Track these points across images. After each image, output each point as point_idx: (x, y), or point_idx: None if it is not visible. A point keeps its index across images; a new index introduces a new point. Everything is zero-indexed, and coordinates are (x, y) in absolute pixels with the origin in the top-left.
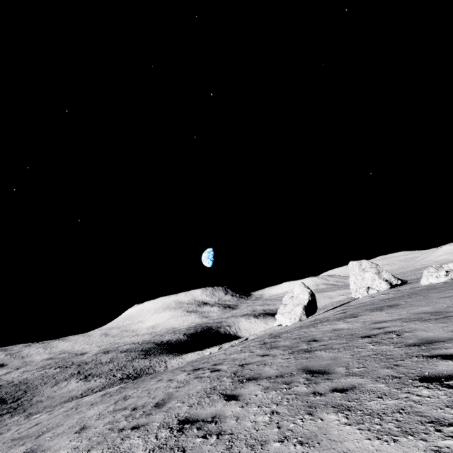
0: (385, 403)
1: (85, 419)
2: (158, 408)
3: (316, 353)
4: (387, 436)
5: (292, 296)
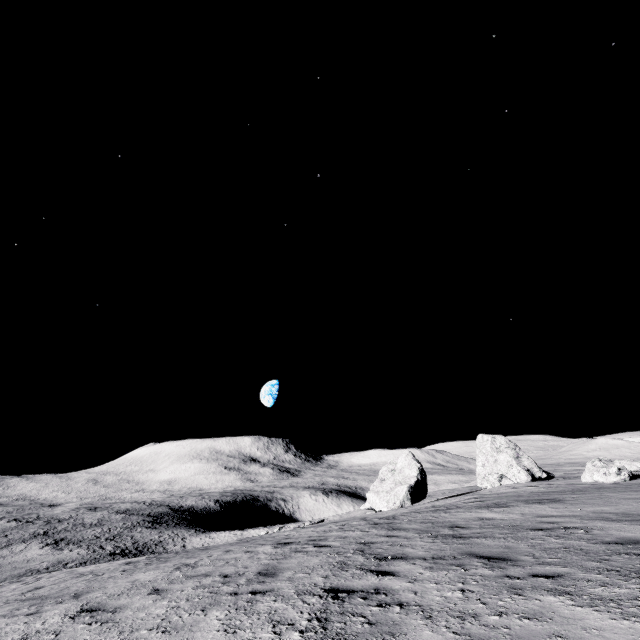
0: (613, 591)
1: (145, 582)
2: (268, 576)
3: (474, 540)
4: (635, 618)
5: (394, 469)
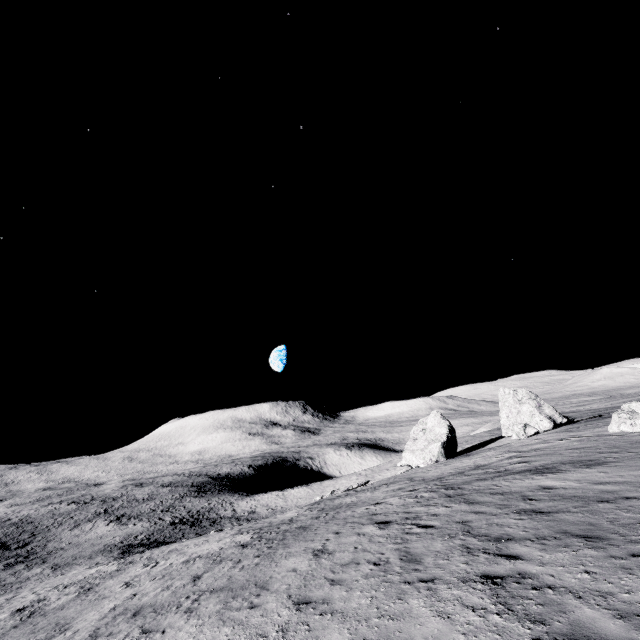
0: None
1: (309, 572)
2: (415, 563)
3: (556, 516)
4: None
5: (425, 428)
